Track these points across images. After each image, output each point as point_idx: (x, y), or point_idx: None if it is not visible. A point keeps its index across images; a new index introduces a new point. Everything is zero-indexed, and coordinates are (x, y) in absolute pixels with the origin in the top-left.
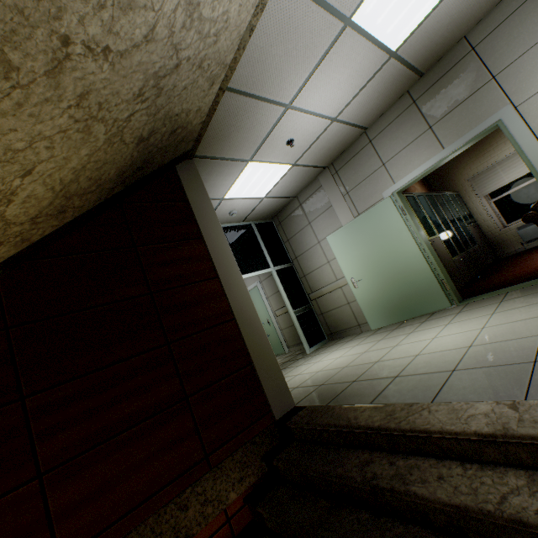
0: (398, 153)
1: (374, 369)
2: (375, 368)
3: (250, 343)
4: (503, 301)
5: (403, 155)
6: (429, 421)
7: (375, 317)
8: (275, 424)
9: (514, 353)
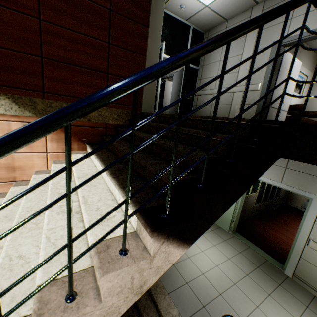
0: None
1: None
2: None
3: None
4: (241, 253)
5: None
6: (161, 302)
7: None
8: None
9: (205, 295)
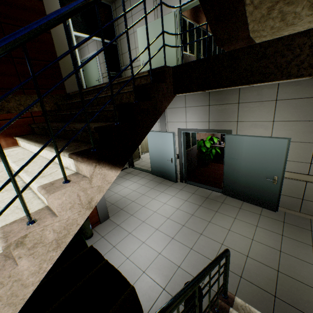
0: None
1: None
2: None
3: (59, 52)
4: None
5: None
6: None
7: None
8: (66, 95)
9: None
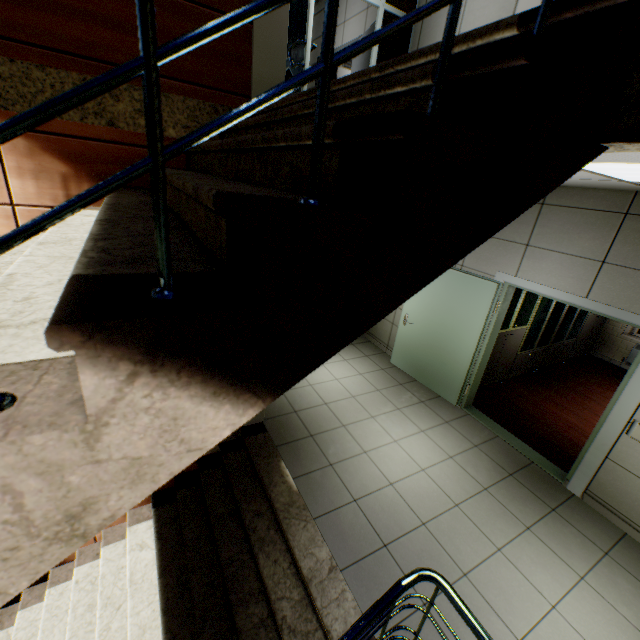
0: (550, 251)
1: (333, 435)
2: (334, 435)
3: None
4: (477, 448)
5: (552, 257)
6: (296, 535)
7: (400, 357)
8: (240, 428)
9: (391, 524)
